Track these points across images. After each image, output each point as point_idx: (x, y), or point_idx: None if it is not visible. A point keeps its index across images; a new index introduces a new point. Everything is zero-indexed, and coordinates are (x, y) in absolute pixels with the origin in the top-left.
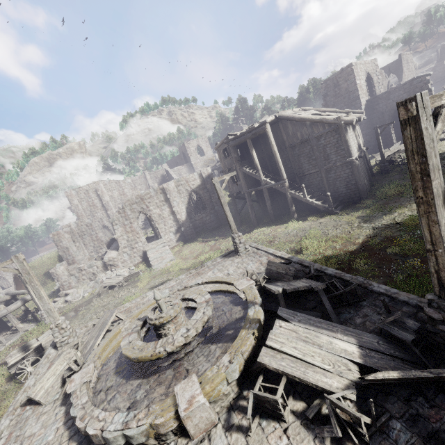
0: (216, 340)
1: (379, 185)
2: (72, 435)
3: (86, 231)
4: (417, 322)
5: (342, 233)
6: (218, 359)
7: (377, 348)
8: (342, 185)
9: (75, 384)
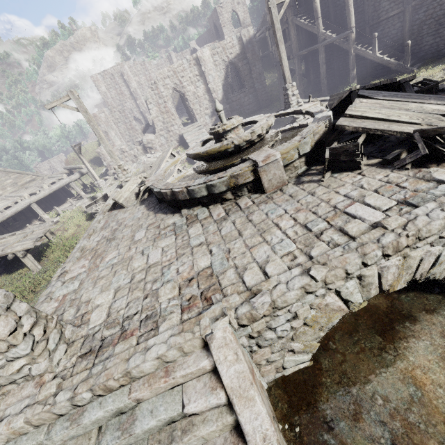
0: (280, 141)
1: None
2: (157, 212)
3: (120, 118)
4: None
5: None
6: None
7: None
8: (430, 31)
9: (152, 180)
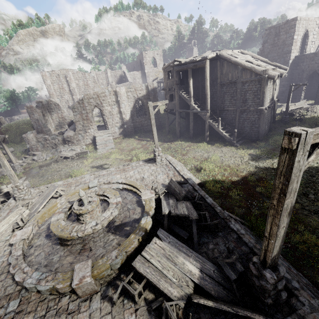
0: (115, 234)
1: (274, 133)
2: None
3: (54, 109)
4: (243, 267)
5: (233, 164)
6: (111, 249)
7: (211, 275)
8: (248, 125)
9: (16, 239)
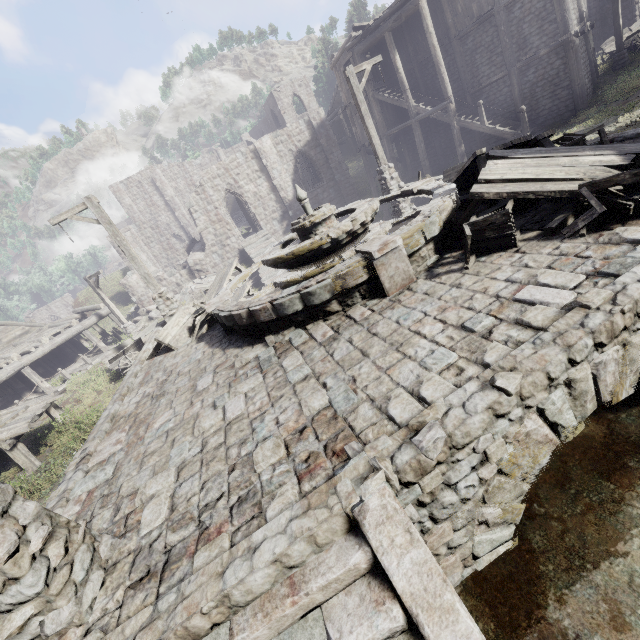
0: (393, 229)
1: (609, 86)
2: (226, 347)
3: (153, 236)
4: None
5: None
6: None
7: None
8: (546, 93)
9: (215, 303)
